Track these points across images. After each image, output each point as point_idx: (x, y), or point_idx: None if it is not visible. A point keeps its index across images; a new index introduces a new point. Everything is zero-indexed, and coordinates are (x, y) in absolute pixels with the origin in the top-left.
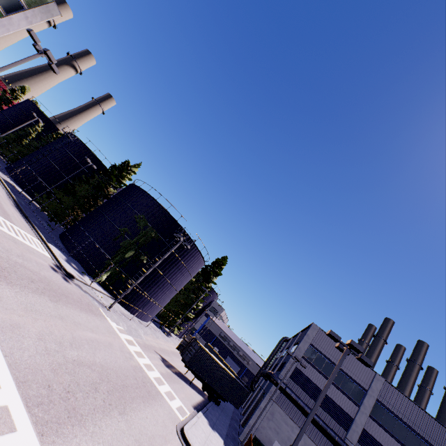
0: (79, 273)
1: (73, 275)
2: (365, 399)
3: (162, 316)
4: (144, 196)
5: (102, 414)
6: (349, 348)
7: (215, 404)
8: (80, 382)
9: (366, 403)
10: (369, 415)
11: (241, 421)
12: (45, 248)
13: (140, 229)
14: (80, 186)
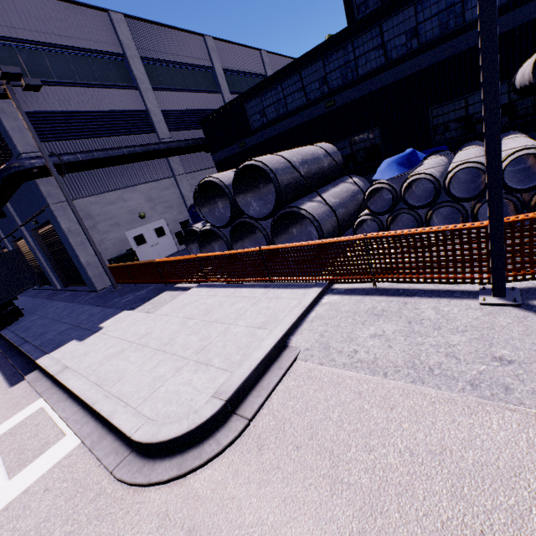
0: None
1: None
2: (134, 70)
3: None
4: None
5: None
6: None
7: (12, 325)
8: None
9: (138, 74)
10: (152, 89)
11: (59, 287)
12: None
13: None
14: None
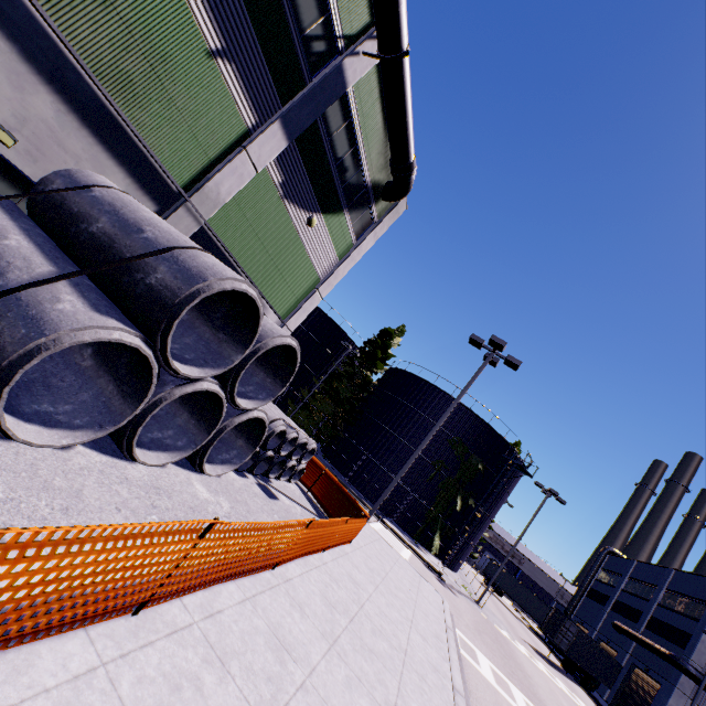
0: (422, 552)
1: (441, 572)
2: None
3: None
4: (450, 403)
5: None
6: None
7: (590, 691)
8: None
9: None
10: None
11: (604, 697)
12: (394, 535)
13: (459, 460)
14: (340, 385)
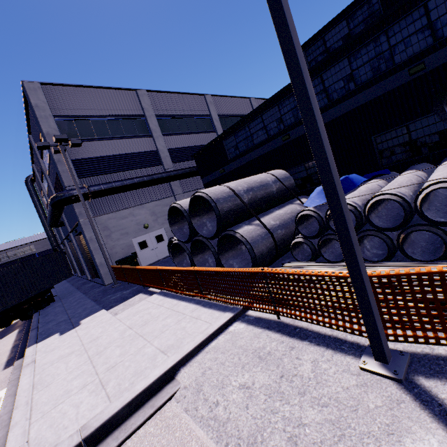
0: None
1: None
2: (150, 124)
3: None
4: None
5: None
6: None
7: (44, 308)
8: None
9: (153, 127)
10: (162, 135)
11: (89, 278)
12: None
13: None
14: None
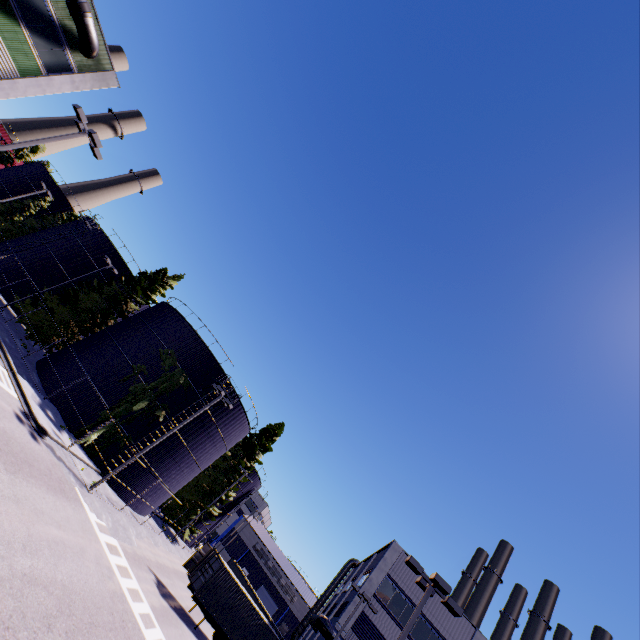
0: (56, 427)
1: (46, 430)
2: None
3: (170, 507)
4: (180, 322)
5: None
6: (433, 586)
7: None
8: (28, 612)
9: None
10: None
11: None
12: (13, 383)
13: (164, 370)
14: (87, 294)
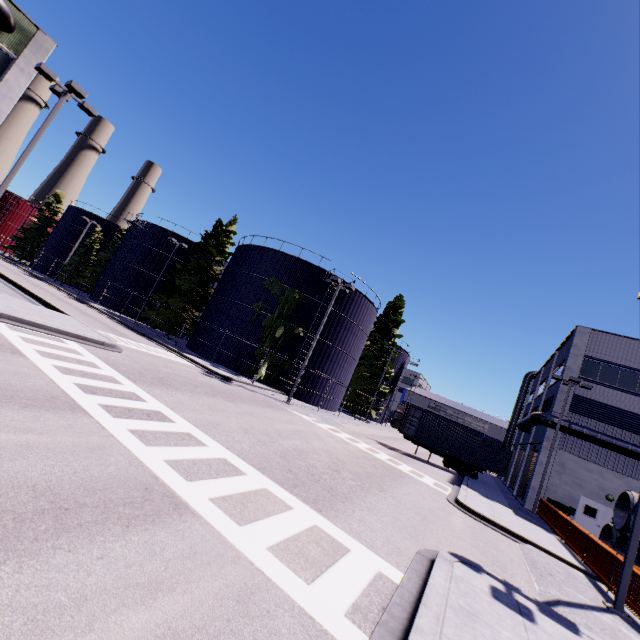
0: (234, 375)
1: (229, 377)
2: None
3: (349, 401)
4: (262, 253)
5: (362, 492)
6: None
7: (471, 478)
8: (316, 466)
9: None
10: None
11: (514, 492)
12: (183, 358)
13: (277, 297)
14: (180, 278)
